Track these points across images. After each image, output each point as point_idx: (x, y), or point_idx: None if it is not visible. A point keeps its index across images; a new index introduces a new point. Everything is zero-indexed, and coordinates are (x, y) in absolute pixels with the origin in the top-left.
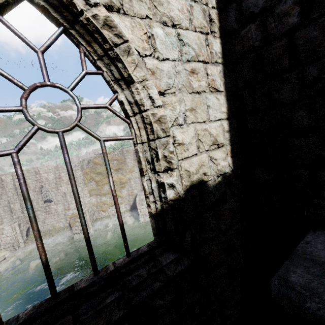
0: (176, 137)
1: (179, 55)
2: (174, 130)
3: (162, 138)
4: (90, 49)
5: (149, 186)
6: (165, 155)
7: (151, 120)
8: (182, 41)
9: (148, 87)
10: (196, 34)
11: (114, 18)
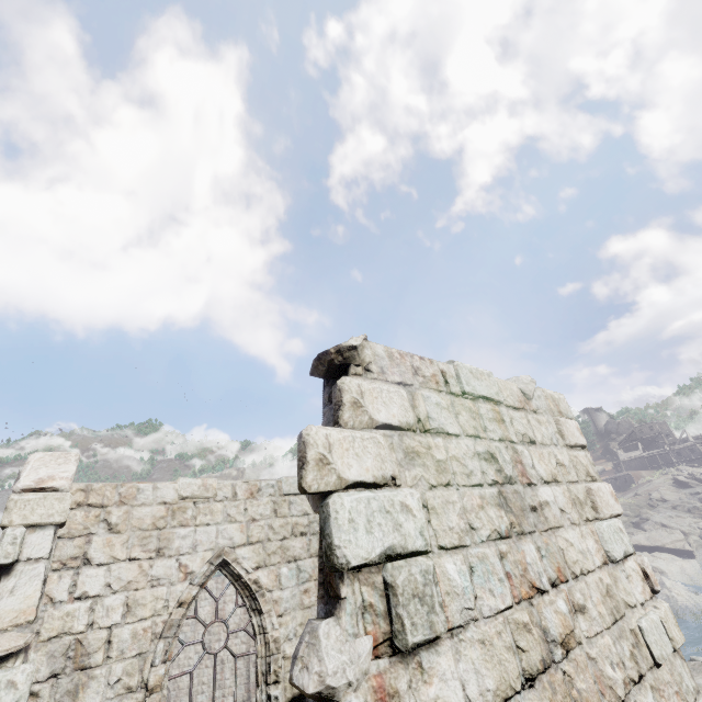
0: (286, 651)
1: (296, 581)
2: (285, 645)
3: (275, 655)
4: (242, 591)
5: (260, 697)
6: (276, 669)
7: (270, 641)
8: (300, 570)
9: (271, 616)
10: (312, 560)
11: (259, 573)
